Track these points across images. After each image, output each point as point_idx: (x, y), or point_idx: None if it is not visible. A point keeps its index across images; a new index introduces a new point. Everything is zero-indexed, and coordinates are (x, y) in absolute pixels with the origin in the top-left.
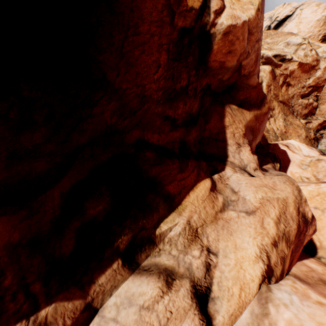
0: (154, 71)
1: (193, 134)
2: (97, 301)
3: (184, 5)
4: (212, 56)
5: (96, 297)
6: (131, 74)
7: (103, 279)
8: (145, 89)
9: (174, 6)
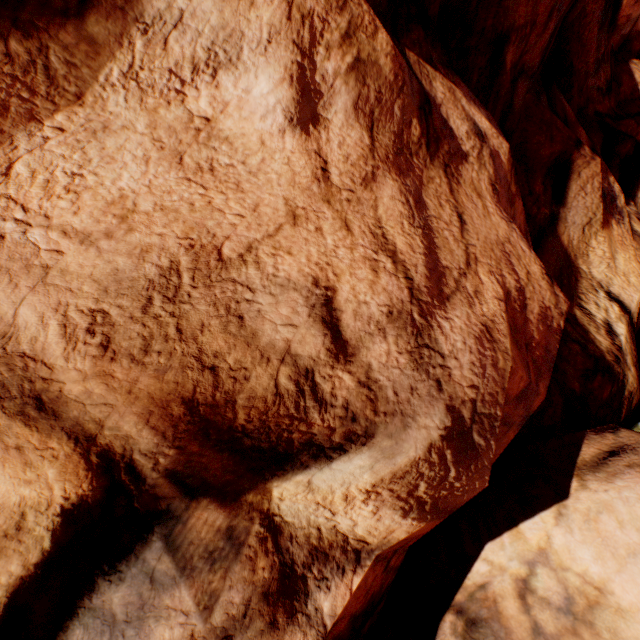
0: (592, 46)
1: (611, 101)
2: (637, 211)
3: None
4: (620, 13)
5: (637, 207)
6: (583, 55)
7: (638, 195)
8: (587, 66)
9: None
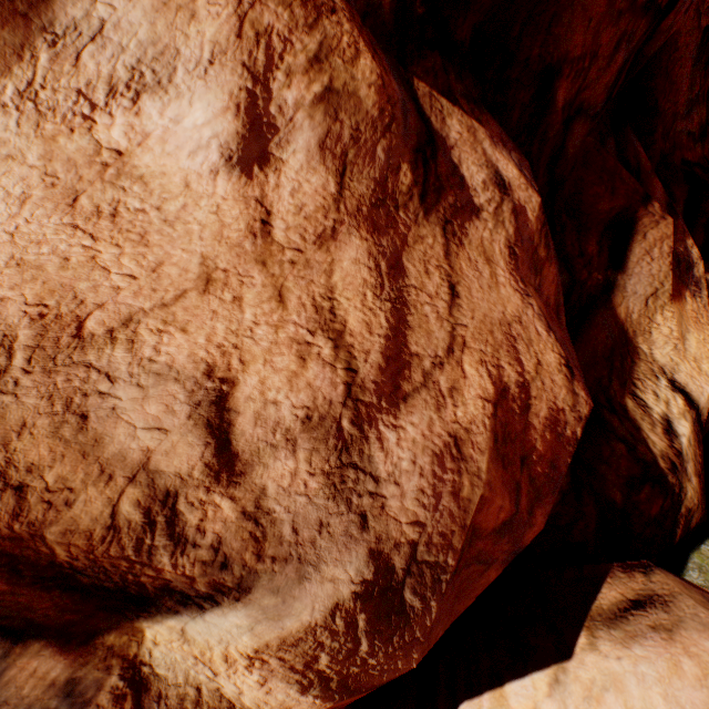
0: (683, 84)
1: (705, 149)
2: None
3: (706, 3)
4: None
5: None
6: (671, 94)
7: None
8: (677, 106)
9: (700, 8)
